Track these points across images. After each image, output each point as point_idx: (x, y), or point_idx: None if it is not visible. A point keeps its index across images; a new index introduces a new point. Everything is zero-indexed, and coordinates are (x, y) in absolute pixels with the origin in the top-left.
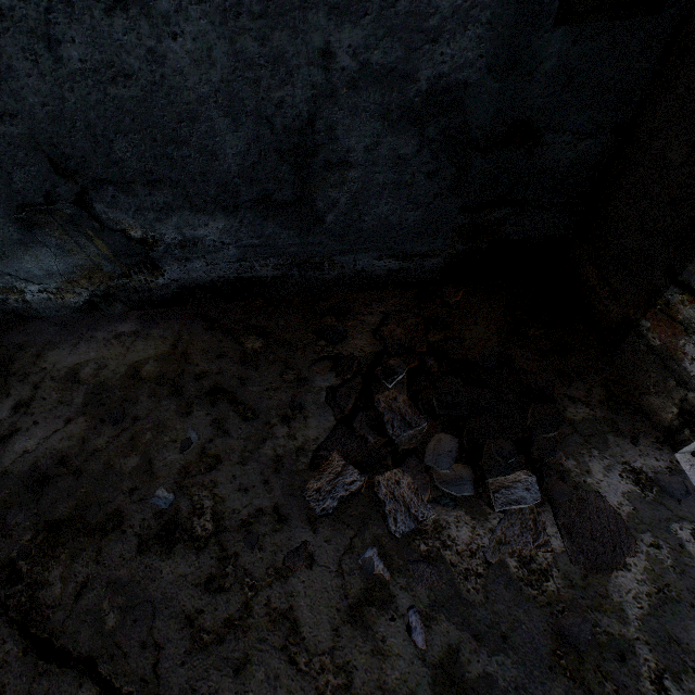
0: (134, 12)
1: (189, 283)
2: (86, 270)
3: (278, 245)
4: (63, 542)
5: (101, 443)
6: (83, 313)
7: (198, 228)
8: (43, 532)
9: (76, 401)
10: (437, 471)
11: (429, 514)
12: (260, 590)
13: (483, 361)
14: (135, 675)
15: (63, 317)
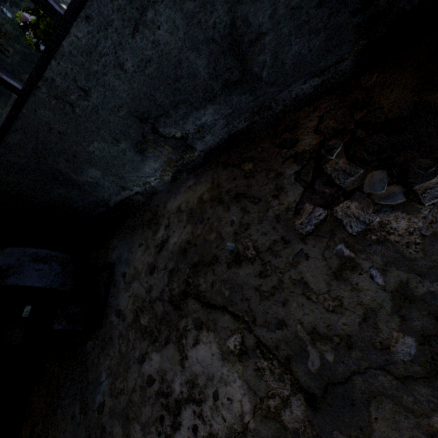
0: (141, 29)
1: (208, 150)
2: (167, 163)
3: (242, 107)
4: (200, 270)
5: (199, 232)
6: (172, 183)
7: (201, 118)
8: (192, 268)
9: (184, 219)
10: (374, 194)
11: (373, 218)
12: (284, 273)
13: (401, 114)
14: (242, 310)
15: (166, 188)
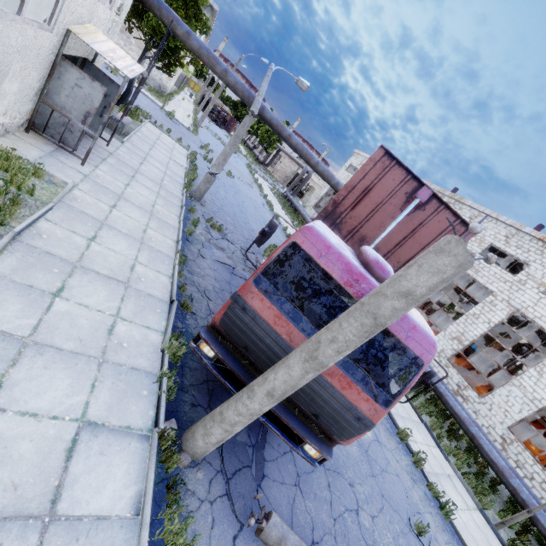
0: None
1: None
2: None
3: None
4: None
5: None
6: None
7: None
8: None
9: None
10: None
11: None
12: None
13: None
14: None
15: None
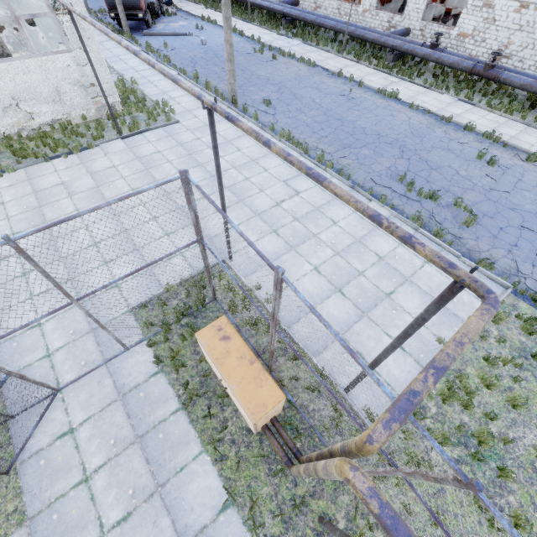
0: None
1: None
2: None
3: None
4: None
5: None
6: None
7: None
8: None
9: None
10: None
11: None
12: None
13: None
14: None
15: None
